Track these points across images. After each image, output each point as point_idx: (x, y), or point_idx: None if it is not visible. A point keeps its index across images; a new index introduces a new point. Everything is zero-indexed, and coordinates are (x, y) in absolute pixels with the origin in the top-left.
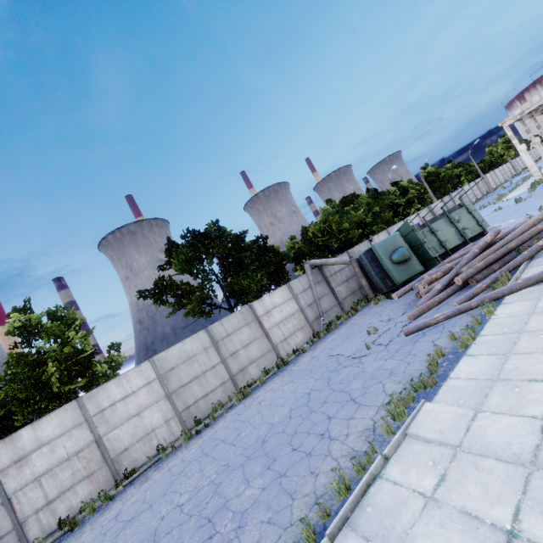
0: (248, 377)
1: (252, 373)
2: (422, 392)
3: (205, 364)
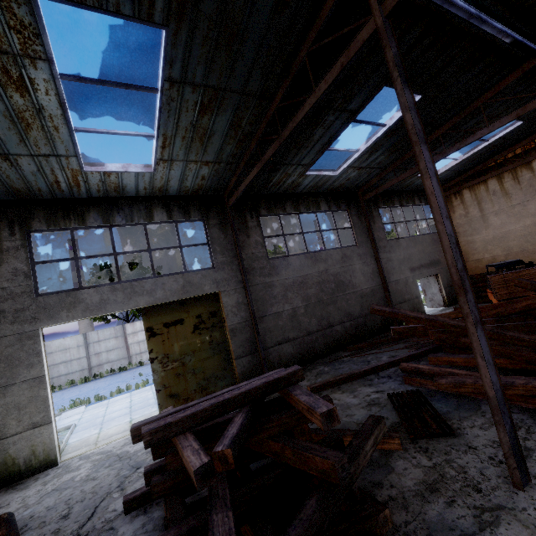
0: (102, 370)
1: (106, 369)
2: (97, 401)
3: (75, 355)
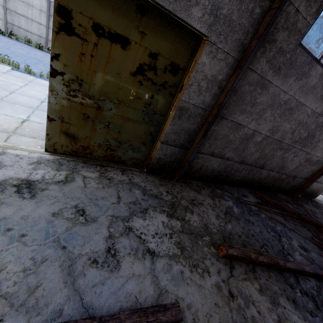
0: None
1: None
2: (26, 72)
3: (36, 17)
